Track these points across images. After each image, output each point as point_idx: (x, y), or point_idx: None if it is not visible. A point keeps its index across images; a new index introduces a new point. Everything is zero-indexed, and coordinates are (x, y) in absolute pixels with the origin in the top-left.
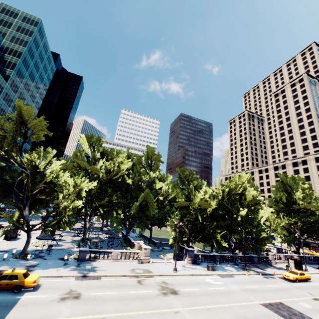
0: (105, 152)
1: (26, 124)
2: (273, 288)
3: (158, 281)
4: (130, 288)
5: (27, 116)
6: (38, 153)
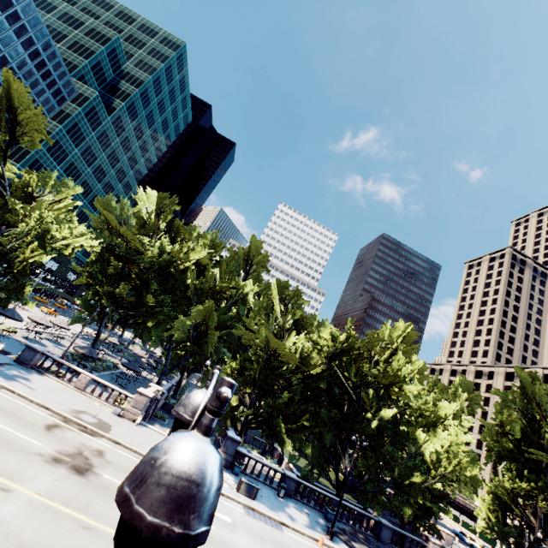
0: (176, 225)
1: (17, 114)
2: None
3: (90, 445)
4: (11, 422)
5: (20, 101)
6: (44, 178)
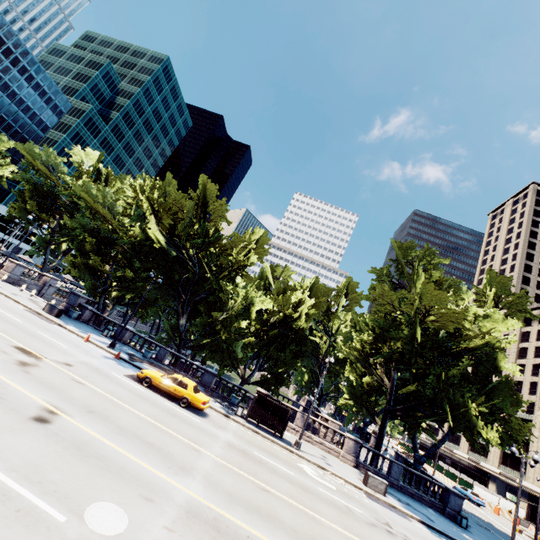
0: (105, 172)
1: None
2: (36, 333)
3: None
4: None
5: None
6: None
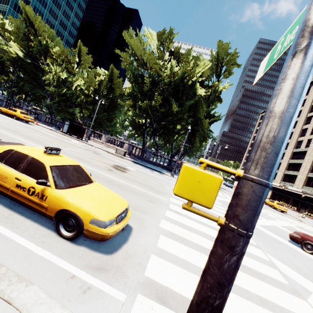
0: None
1: None
2: None
3: None
4: None
5: None
6: None
